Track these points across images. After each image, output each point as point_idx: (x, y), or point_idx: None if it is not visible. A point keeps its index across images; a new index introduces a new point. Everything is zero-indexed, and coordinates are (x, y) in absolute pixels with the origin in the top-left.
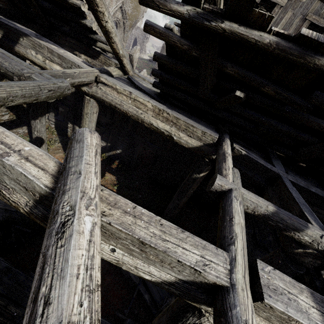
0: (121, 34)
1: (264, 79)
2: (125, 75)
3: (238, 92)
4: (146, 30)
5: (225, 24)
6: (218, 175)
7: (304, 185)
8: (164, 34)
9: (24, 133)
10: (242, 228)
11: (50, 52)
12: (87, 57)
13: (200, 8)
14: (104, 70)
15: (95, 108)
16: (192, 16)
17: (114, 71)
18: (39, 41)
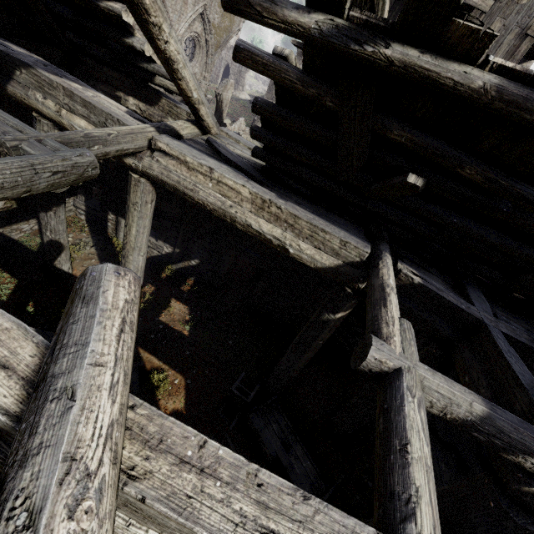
0: (202, 60)
1: (462, 153)
2: (204, 134)
3: (413, 176)
4: (237, 59)
5: (393, 49)
6: (374, 340)
7: (528, 341)
8: (271, 66)
9: (31, 230)
10: (427, 469)
11: (68, 96)
12: (138, 102)
13: (343, 18)
14: (164, 127)
15: (149, 194)
16: (326, 34)
17: (183, 127)
18: (48, 76)
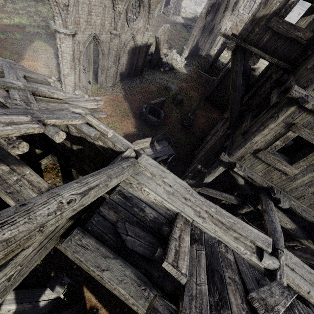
0: (145, 15)
1: None
2: None
3: None
4: None
5: None
6: None
7: None
8: None
9: None
10: None
11: None
12: None
13: None
14: None
15: None
16: None
17: None
18: None
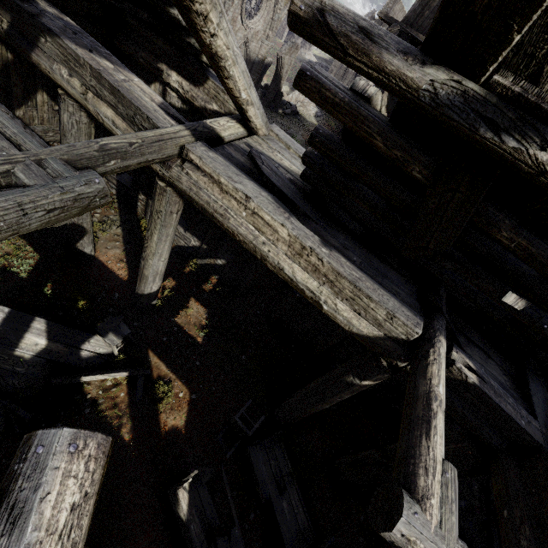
0: (268, 14)
1: None
2: (250, 133)
3: (512, 296)
4: (299, 88)
5: None
6: (406, 507)
7: None
8: (345, 108)
9: None
10: None
11: (95, 78)
12: (182, 80)
13: (478, 81)
14: (202, 129)
15: (175, 204)
16: (442, 102)
17: (226, 127)
18: (75, 49)
